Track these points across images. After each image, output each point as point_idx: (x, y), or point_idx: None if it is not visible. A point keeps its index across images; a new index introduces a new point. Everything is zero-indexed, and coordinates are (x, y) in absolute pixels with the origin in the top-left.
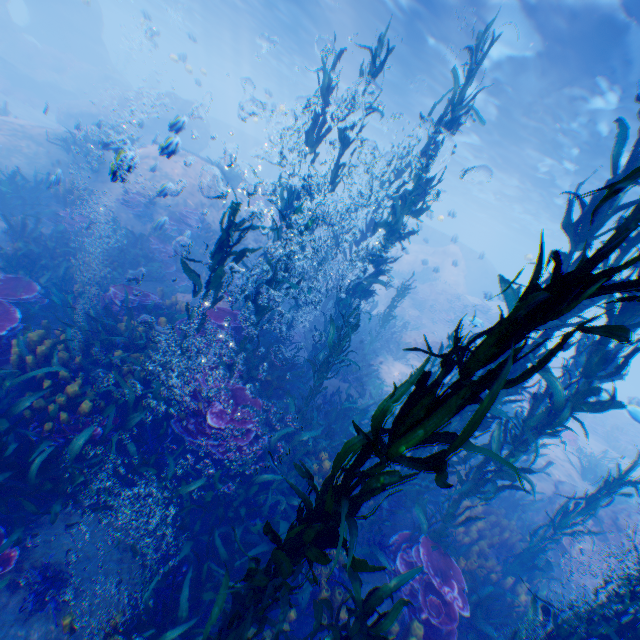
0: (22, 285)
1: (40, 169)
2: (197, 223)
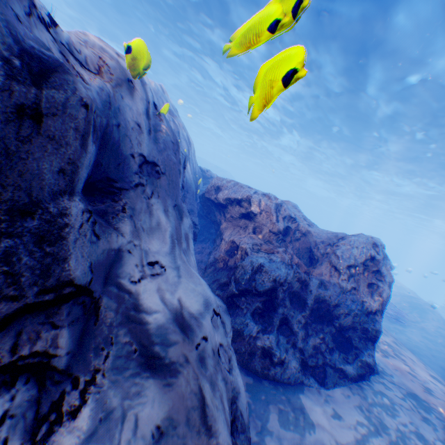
0: None
1: None
2: None
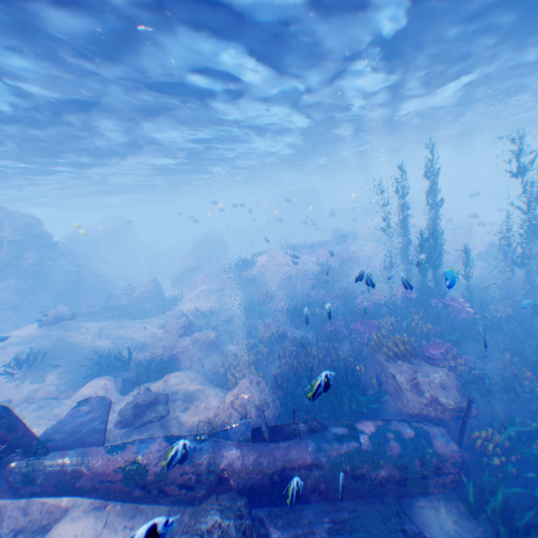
0: (336, 321)
1: (236, 299)
2: (313, 275)
